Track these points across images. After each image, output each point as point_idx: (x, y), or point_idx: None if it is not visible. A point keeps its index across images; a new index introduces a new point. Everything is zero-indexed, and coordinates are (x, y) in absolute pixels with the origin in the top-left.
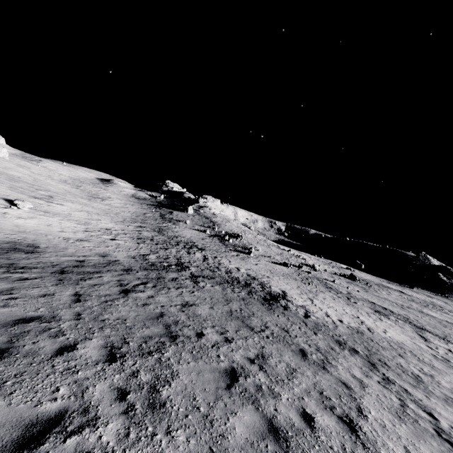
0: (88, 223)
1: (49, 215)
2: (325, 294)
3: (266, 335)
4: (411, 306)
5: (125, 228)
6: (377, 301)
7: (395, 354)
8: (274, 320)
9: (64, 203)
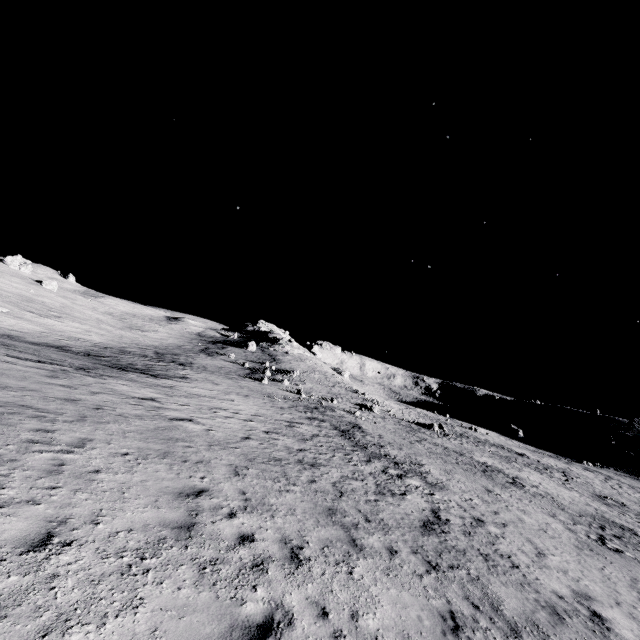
0: (62, 332)
1: (17, 319)
2: (267, 401)
3: (1, 343)
4: (463, 450)
5: (110, 343)
6: (375, 428)
7: (144, 386)
8: (54, 355)
9: (69, 322)
